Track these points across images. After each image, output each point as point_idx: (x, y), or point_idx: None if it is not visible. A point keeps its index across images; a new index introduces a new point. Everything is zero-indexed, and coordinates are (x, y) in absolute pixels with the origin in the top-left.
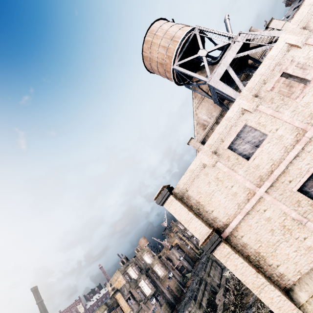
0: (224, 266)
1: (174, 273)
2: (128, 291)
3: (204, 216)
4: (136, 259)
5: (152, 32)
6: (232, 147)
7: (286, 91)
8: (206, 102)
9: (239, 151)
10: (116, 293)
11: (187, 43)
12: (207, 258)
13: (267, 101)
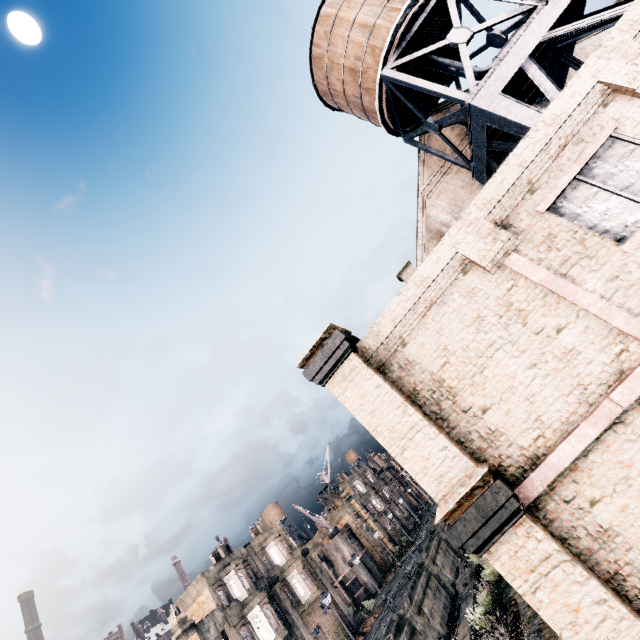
0: (465, 593)
1: (336, 595)
2: (219, 630)
3: (456, 427)
4: (250, 552)
5: None
6: (561, 211)
7: None
8: (449, 182)
9: (587, 220)
10: (187, 634)
11: (421, 16)
12: (417, 568)
13: None
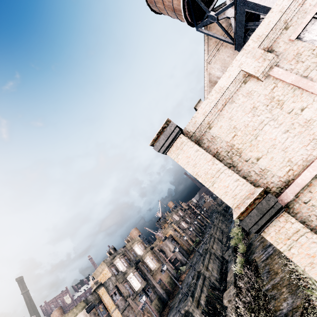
0: (230, 259)
1: (168, 265)
2: (114, 285)
3: (241, 170)
4: (125, 250)
5: None
6: (303, 39)
7: None
8: (221, 54)
9: None
10: (99, 288)
11: None
12: (205, 251)
13: None
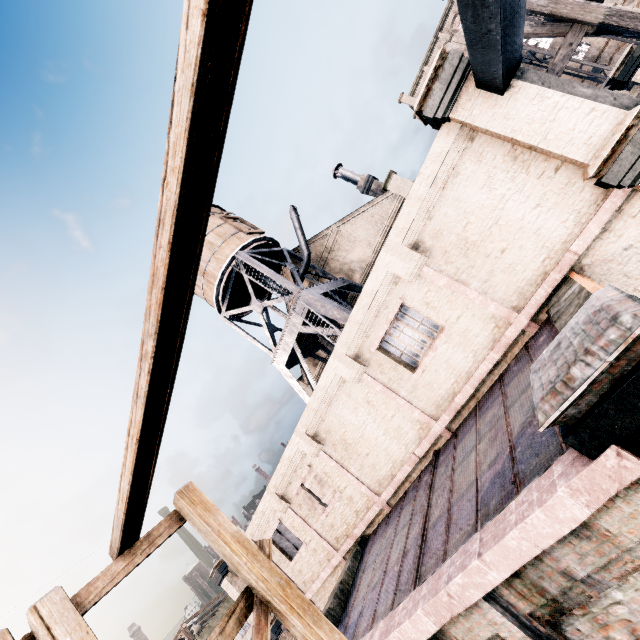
0: None
1: None
2: None
3: None
4: None
5: None
6: (276, 539)
7: (310, 503)
8: None
9: (283, 545)
10: None
11: (230, 281)
12: None
13: (296, 506)
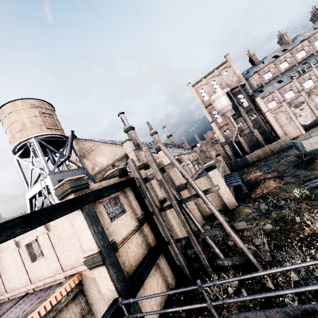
0: None
1: None
2: None
3: None
4: None
5: (3, 114)
6: None
7: None
8: None
9: None
10: None
11: (25, 146)
12: None
13: None
